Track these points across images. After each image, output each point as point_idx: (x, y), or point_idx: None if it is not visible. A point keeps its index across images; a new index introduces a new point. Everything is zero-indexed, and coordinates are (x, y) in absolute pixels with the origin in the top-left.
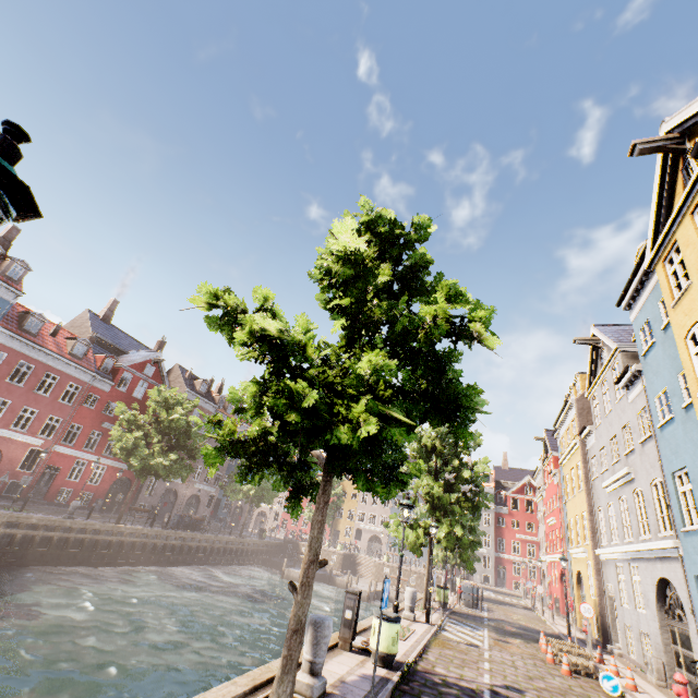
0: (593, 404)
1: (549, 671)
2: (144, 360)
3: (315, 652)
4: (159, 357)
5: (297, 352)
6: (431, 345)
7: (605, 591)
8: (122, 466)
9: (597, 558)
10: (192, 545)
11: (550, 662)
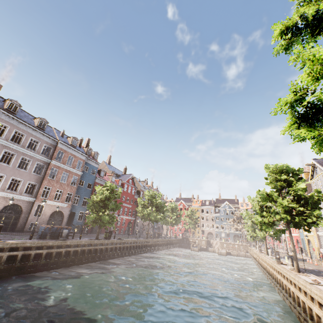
0: (313, 185)
1: (319, 266)
2: (129, 178)
3: (292, 262)
4: (132, 176)
5: (273, 201)
6: (316, 203)
7: (322, 244)
8: (129, 218)
9: (317, 235)
10: (164, 243)
11: (316, 265)
